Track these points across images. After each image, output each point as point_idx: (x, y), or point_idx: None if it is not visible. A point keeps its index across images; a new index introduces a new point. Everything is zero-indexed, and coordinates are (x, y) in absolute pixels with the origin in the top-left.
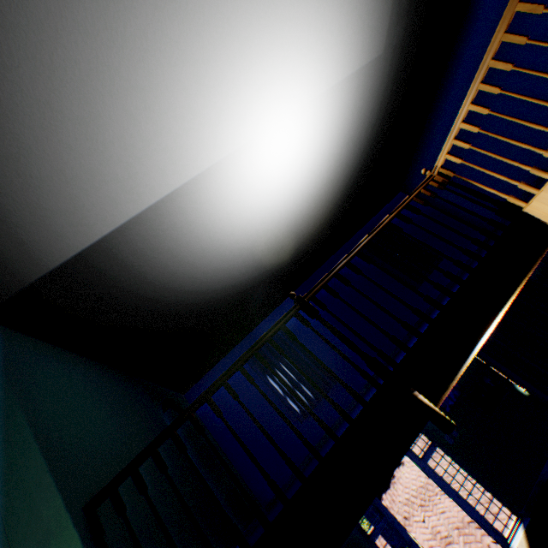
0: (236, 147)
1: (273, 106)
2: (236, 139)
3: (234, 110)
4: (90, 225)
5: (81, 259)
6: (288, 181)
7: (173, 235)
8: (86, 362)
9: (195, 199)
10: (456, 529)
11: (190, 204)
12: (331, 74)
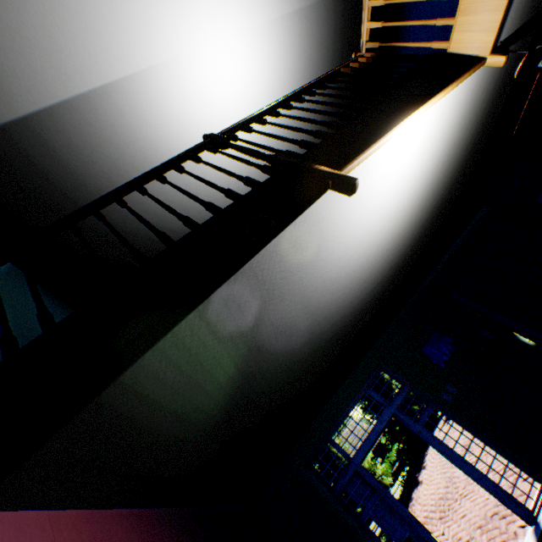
0: (174, 56)
1: (209, 21)
2: (173, 46)
3: (165, 11)
4: (13, 95)
5: (6, 134)
6: (242, 117)
7: (113, 141)
8: (18, 271)
9: (134, 103)
10: (478, 528)
11: (129, 107)
12: (269, 6)
